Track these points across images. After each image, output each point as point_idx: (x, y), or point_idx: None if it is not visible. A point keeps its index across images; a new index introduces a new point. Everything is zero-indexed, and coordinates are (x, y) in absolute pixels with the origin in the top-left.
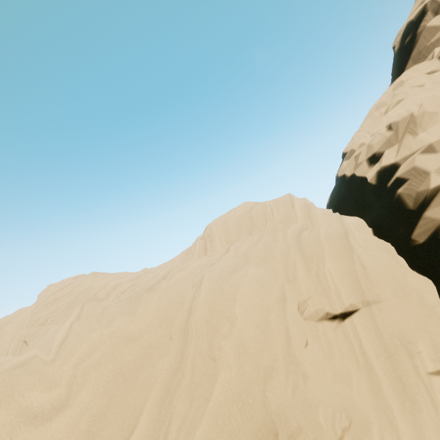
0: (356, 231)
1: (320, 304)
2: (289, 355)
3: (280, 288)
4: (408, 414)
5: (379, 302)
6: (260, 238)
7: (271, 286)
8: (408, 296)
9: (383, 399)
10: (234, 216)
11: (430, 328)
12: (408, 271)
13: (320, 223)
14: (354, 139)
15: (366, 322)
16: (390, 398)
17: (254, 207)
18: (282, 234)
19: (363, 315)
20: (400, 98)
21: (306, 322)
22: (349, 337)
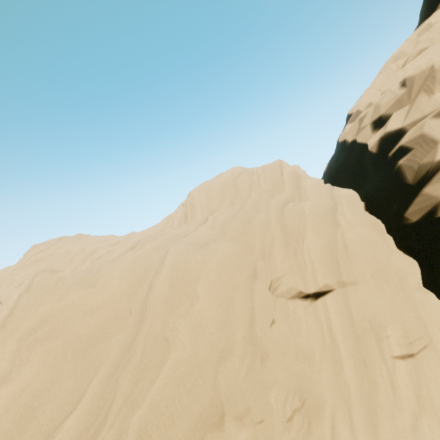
0: (346, 205)
1: (294, 283)
2: (250, 336)
3: (253, 265)
4: (364, 394)
5: (355, 284)
6: (241, 208)
7: (243, 262)
8: (387, 279)
9: (343, 379)
10: (219, 183)
11: (404, 314)
12: (393, 252)
13: (308, 195)
14: (362, 98)
15: (338, 303)
16: (350, 378)
17: (241, 173)
18: (265, 205)
19: (337, 296)
20: (423, 47)
21: (277, 299)
22: (319, 316)
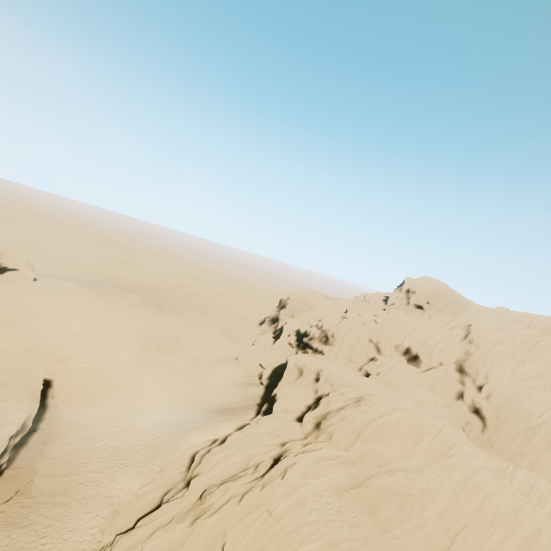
0: None
1: None
2: None
3: None
4: None
5: None
6: None
7: None
8: None
9: None
10: None
11: None
12: None
13: None
14: None
15: None
16: None
17: None
18: None
19: None
20: None
21: None
22: None
